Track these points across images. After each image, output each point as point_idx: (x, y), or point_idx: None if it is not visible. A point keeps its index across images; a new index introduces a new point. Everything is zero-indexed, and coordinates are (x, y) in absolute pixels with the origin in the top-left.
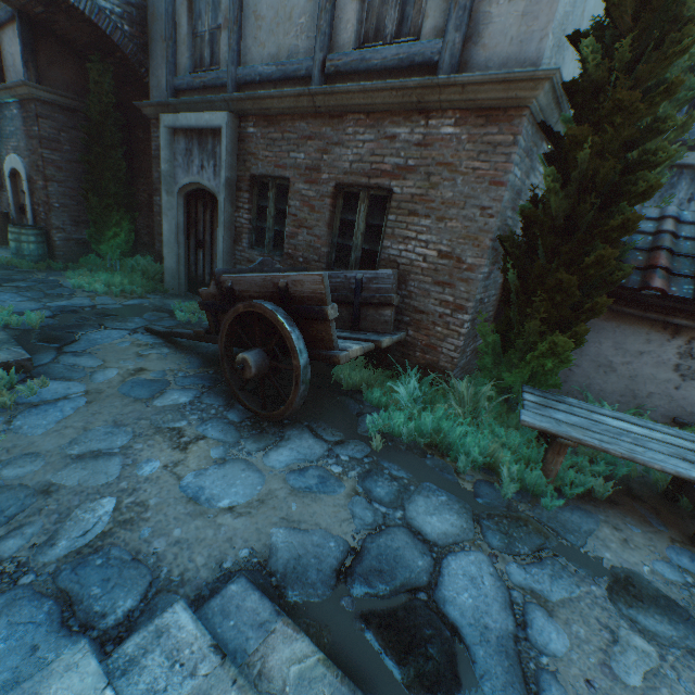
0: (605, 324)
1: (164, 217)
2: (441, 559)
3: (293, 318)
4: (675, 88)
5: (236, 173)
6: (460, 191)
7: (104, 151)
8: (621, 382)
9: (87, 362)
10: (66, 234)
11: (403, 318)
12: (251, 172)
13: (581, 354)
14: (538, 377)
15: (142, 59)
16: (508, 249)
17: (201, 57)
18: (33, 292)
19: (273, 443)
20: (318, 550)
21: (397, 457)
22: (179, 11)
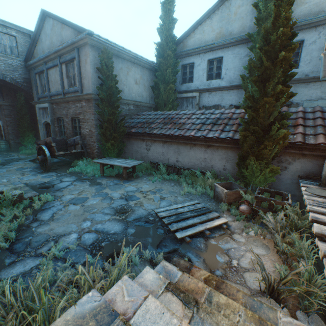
0: (134, 141)
1: (40, 132)
2: (62, 182)
3: (49, 148)
4: (111, 94)
5: (54, 117)
6: (89, 116)
7: (23, 116)
8: (140, 155)
9: (10, 166)
10: (14, 141)
11: (87, 147)
12: (56, 117)
13: (133, 150)
14: (110, 155)
15: (31, 91)
16: (102, 127)
17: (44, 89)
18: (2, 156)
19: (44, 174)
20: (39, 182)
21: (72, 174)
22: (37, 79)
